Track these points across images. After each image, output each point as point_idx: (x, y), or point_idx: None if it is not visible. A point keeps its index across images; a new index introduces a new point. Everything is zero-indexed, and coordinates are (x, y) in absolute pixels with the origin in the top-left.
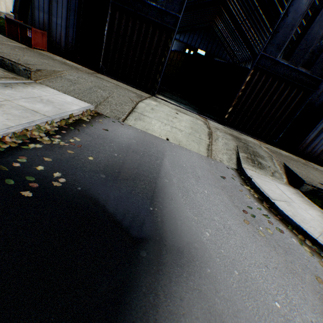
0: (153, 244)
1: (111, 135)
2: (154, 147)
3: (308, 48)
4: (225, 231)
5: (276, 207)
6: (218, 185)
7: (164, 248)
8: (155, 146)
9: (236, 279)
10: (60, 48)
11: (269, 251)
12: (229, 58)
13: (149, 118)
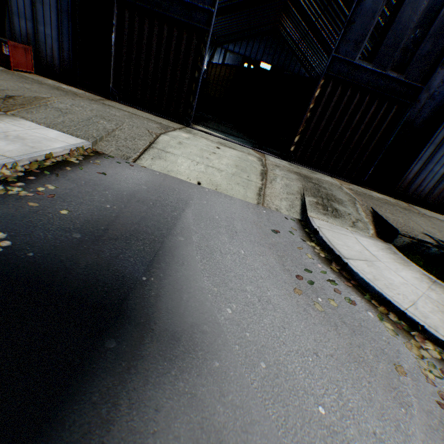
0: (132, 328)
1: (109, 180)
2: (175, 194)
3: (399, 42)
4: (260, 306)
5: (350, 269)
6: (264, 242)
7: (150, 334)
8: (177, 192)
9: (261, 375)
10: (53, 69)
11: (326, 332)
12: (305, 72)
13: (173, 155)
